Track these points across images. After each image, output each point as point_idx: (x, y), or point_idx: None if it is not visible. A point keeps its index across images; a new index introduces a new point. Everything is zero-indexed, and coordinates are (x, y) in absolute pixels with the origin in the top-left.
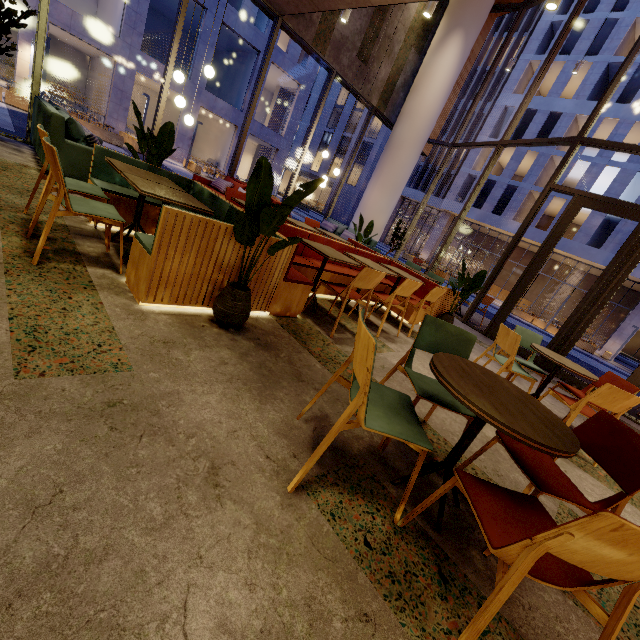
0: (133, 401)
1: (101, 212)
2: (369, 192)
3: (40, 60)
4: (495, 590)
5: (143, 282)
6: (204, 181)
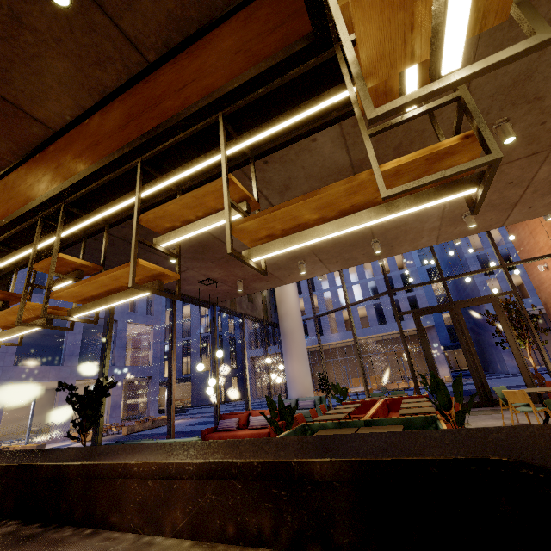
0: None
1: None
2: (291, 367)
3: (103, 413)
4: None
5: None
6: (210, 430)
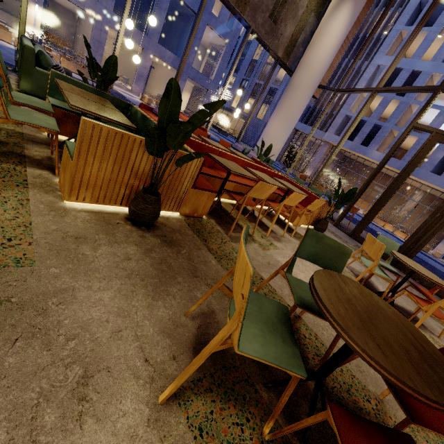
0: (22, 299)
1: (38, 122)
2: (271, 123)
3: (25, 6)
4: None
5: (67, 183)
6: (148, 108)
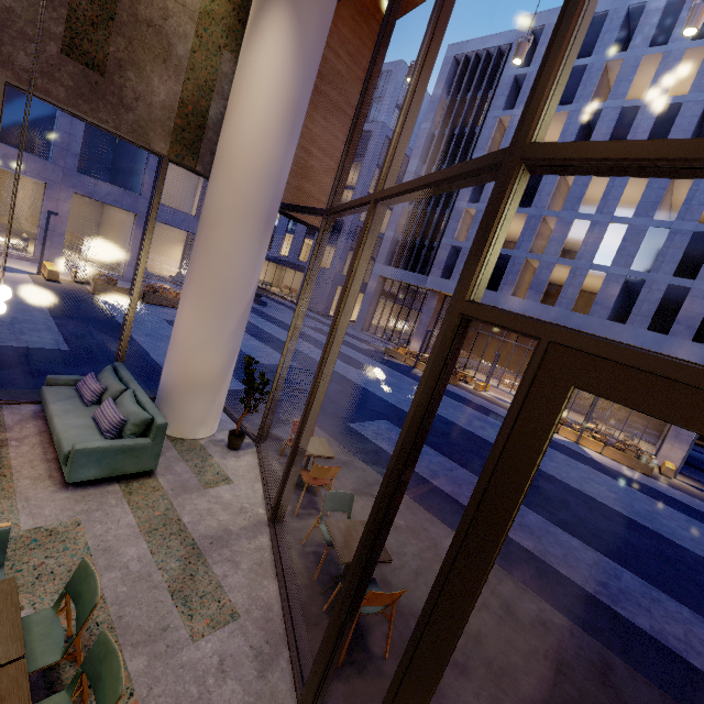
0: None
1: None
2: (178, 310)
3: None
4: None
5: None
6: None
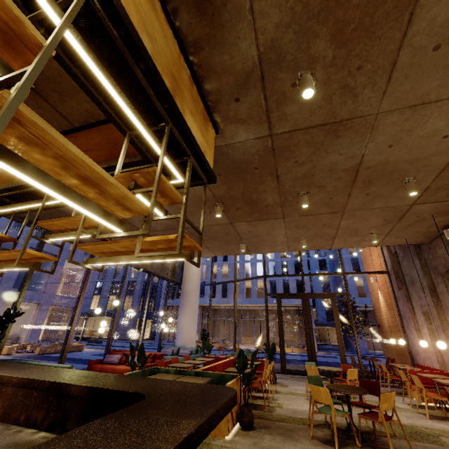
0: None
1: None
2: (182, 321)
3: (7, 335)
4: (384, 427)
5: (224, 425)
6: (97, 361)
